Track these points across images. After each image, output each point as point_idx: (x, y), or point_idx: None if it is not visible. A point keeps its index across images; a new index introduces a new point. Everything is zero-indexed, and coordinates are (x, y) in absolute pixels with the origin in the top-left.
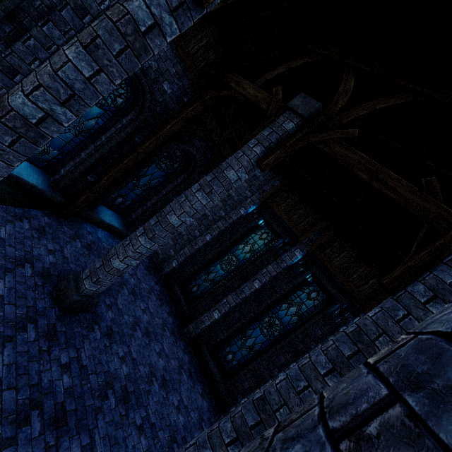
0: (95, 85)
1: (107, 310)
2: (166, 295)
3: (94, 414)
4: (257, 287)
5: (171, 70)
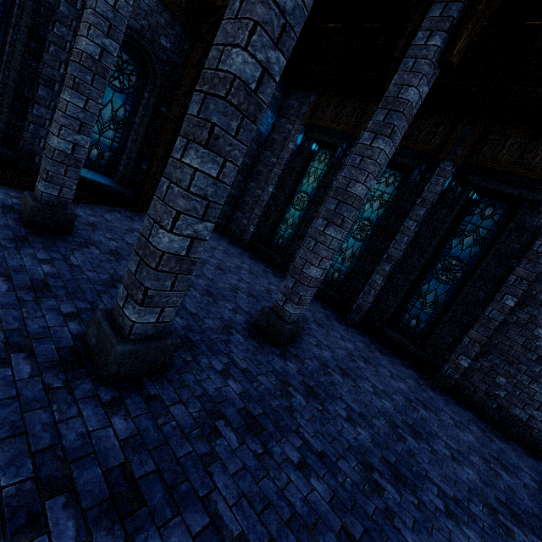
0: (119, 11)
1: (210, 258)
2: (257, 258)
3: (233, 298)
4: None
5: (160, 23)
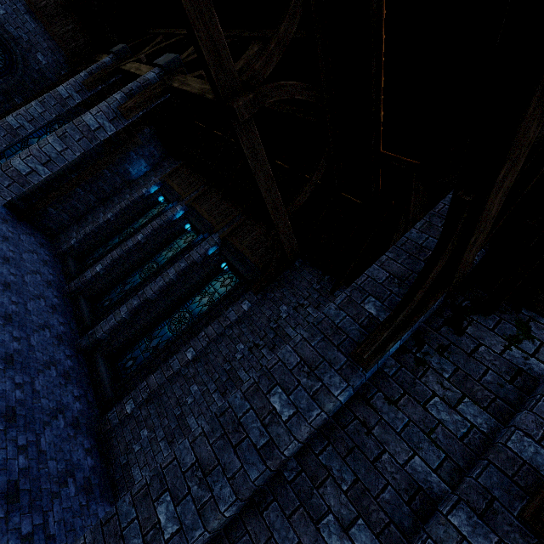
0: None
1: None
2: (57, 267)
3: None
4: (140, 238)
5: (43, 45)
